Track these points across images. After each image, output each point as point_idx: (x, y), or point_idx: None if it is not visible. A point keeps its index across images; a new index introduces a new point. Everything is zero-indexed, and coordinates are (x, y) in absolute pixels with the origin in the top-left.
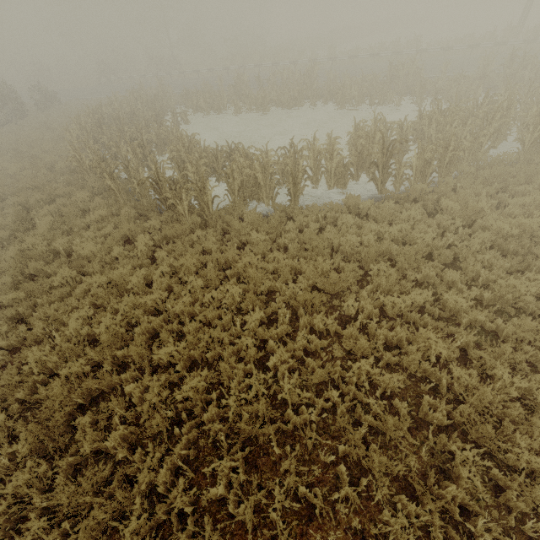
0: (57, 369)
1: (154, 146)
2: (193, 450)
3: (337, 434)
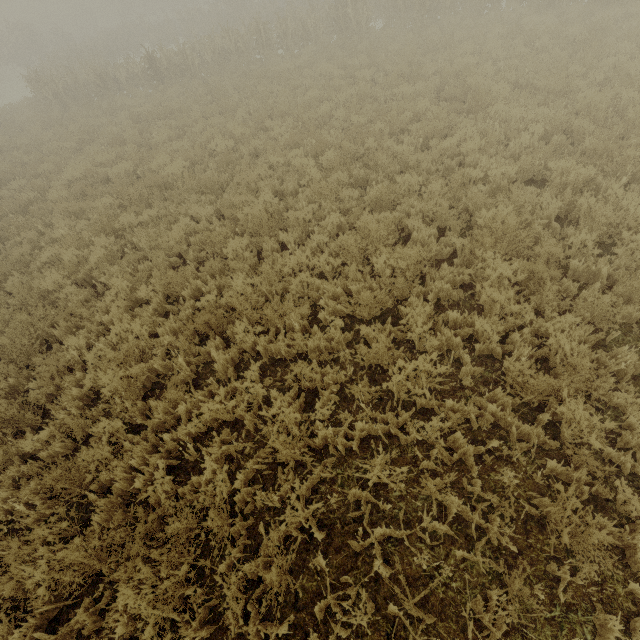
0: None
1: None
2: None
3: None
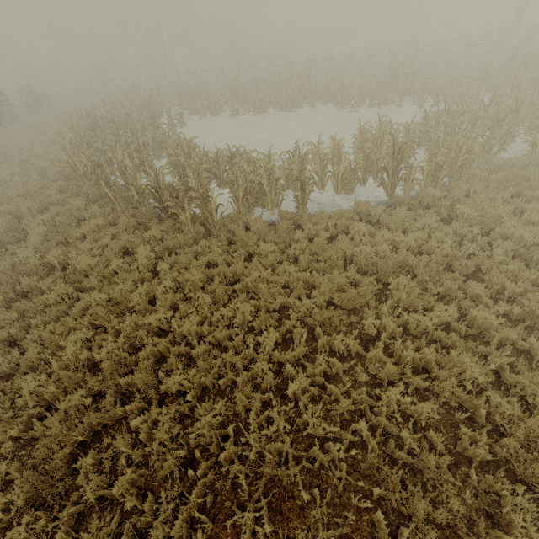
0: (55, 400)
1: (151, 150)
2: (210, 495)
3: (368, 472)
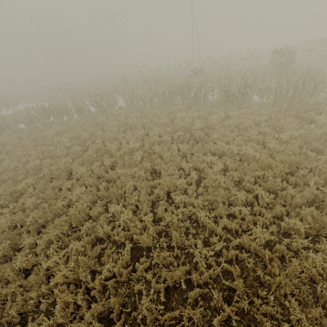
0: None
1: None
2: None
3: None
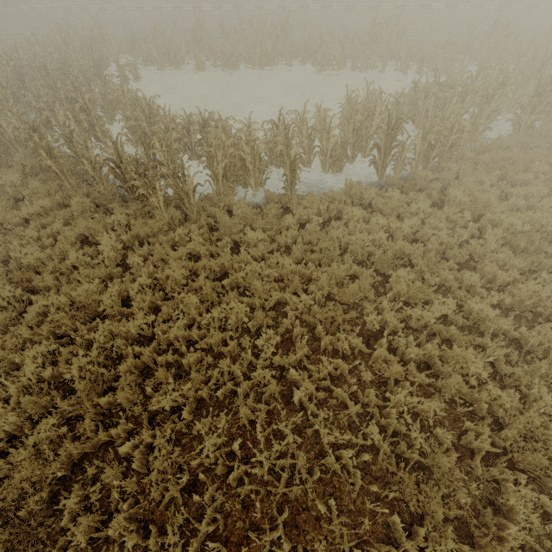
0: (18, 430)
1: (100, 109)
2: (220, 519)
3: (379, 474)
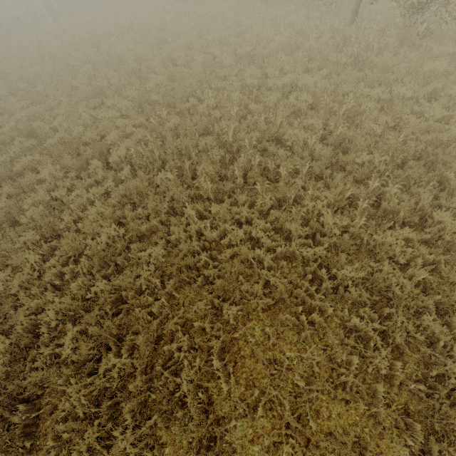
0: None
1: None
2: None
3: None
